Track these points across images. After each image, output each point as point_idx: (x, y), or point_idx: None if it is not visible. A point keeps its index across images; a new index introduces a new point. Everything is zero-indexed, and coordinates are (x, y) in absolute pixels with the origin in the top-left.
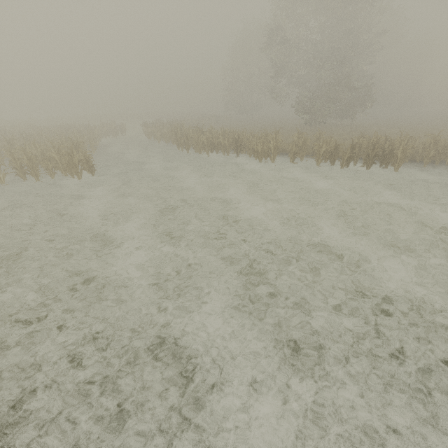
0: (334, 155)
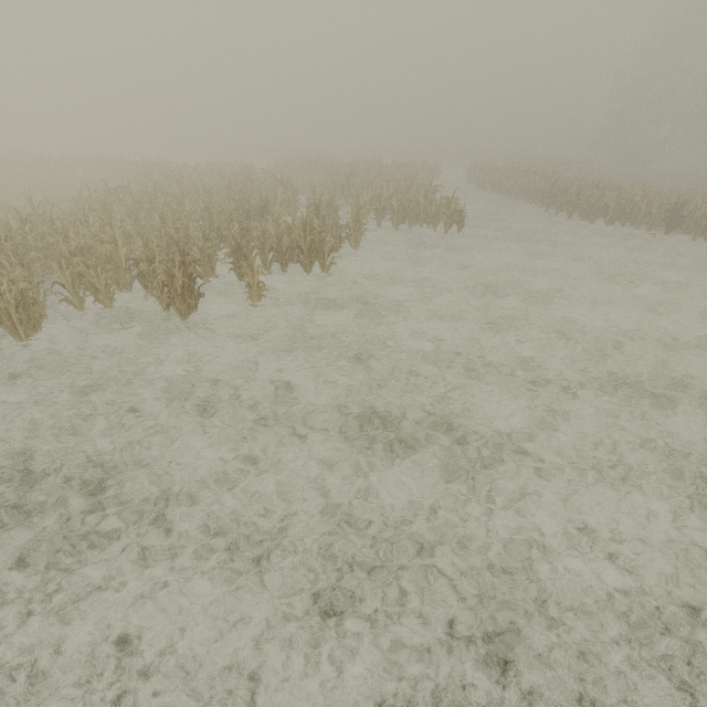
0: None
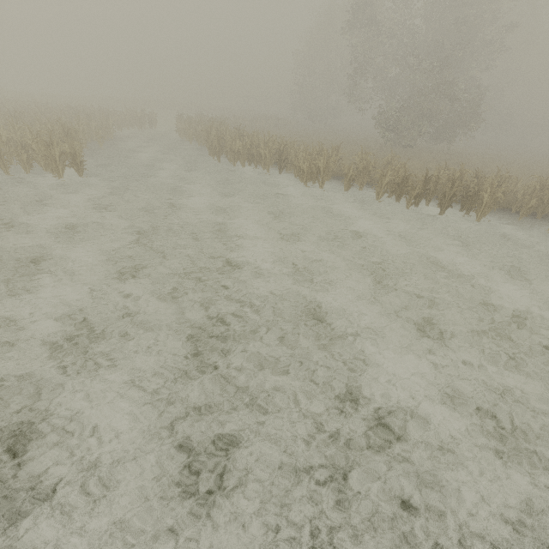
0: (401, 189)
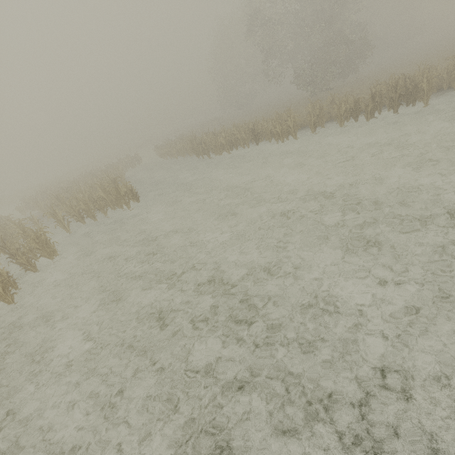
0: (355, 111)
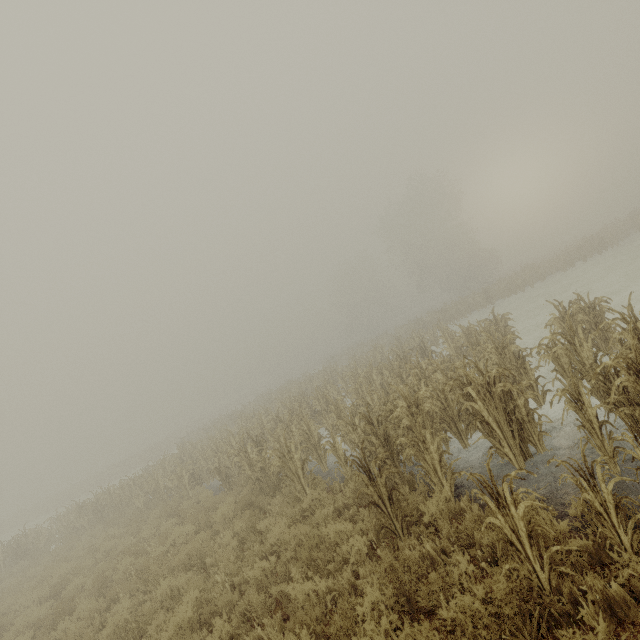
0: (570, 260)
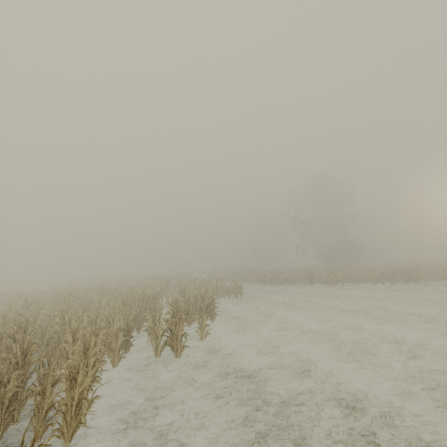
0: (382, 278)
